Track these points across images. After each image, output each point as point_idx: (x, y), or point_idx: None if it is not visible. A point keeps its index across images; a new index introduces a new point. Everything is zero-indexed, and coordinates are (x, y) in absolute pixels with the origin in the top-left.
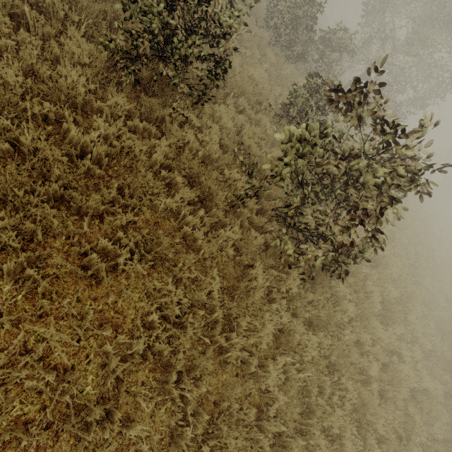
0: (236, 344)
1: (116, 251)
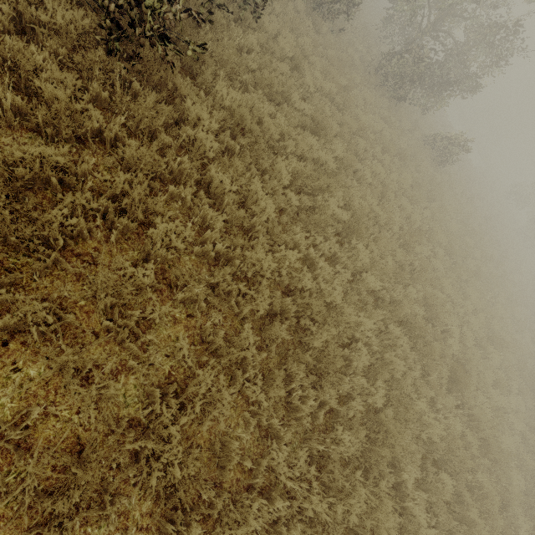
0: None
1: None
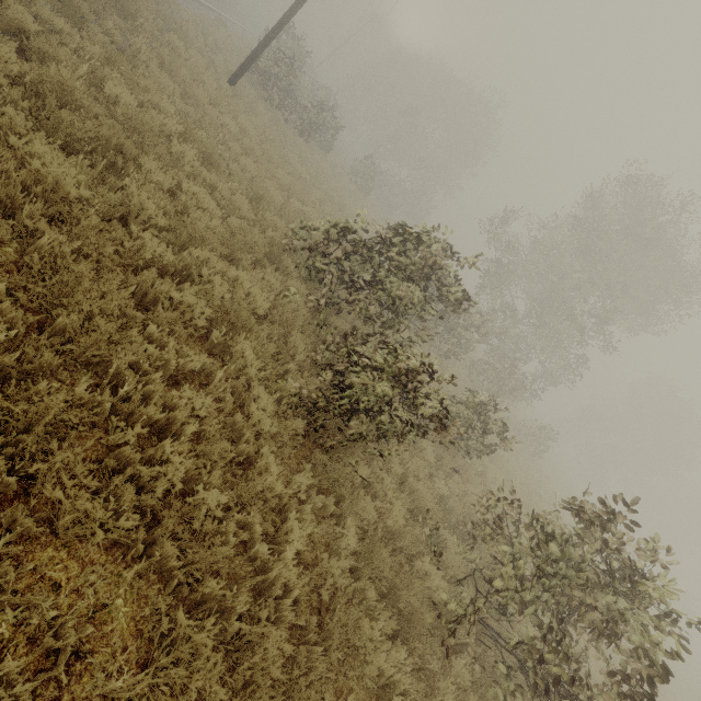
0: None
1: None
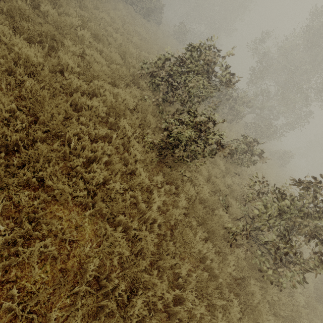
0: None
1: (183, 295)
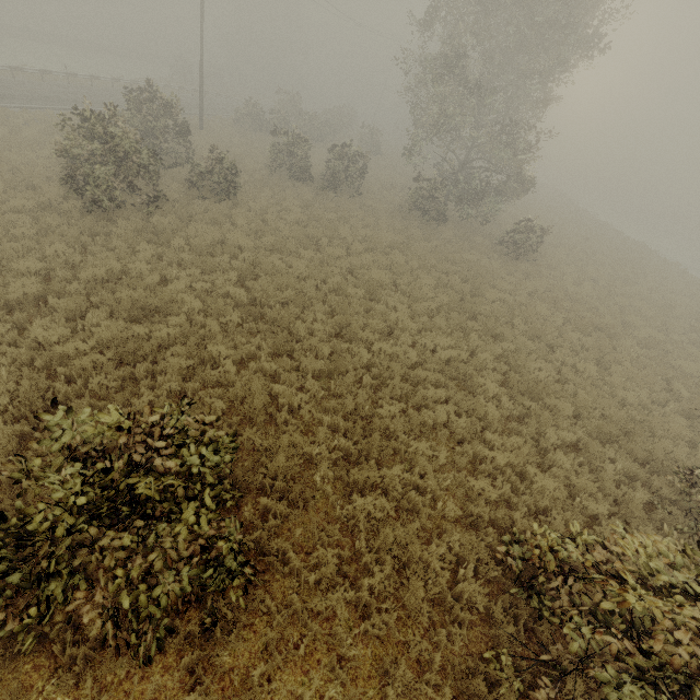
0: (10, 209)
1: None
